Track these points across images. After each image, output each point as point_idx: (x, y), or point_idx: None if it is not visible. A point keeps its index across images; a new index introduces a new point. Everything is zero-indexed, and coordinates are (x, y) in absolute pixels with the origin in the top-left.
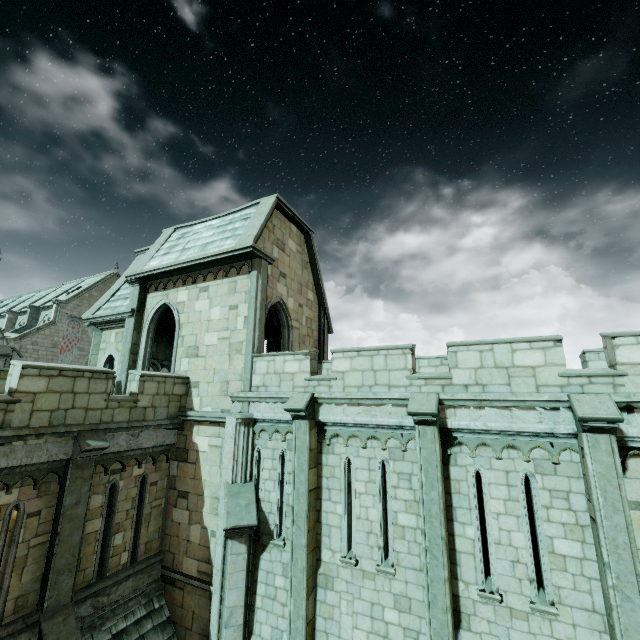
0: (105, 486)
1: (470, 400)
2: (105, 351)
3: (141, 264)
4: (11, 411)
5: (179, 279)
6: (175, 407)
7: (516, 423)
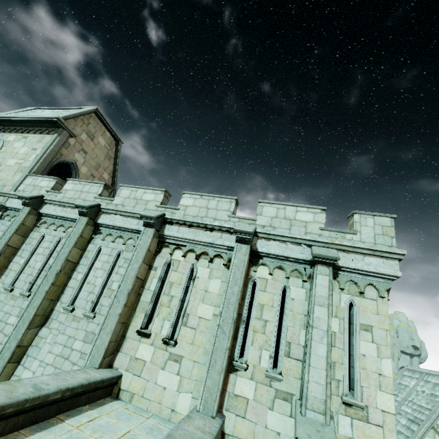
0: None
1: (113, 210)
2: None
3: None
4: None
5: (15, 129)
6: None
7: (127, 224)
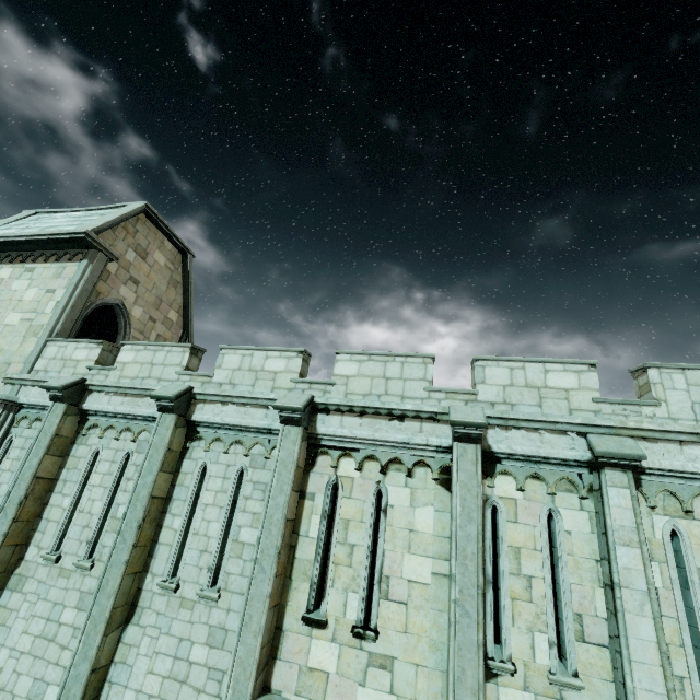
0: None
1: (217, 395)
2: None
3: None
4: None
5: (9, 256)
6: None
7: (246, 419)
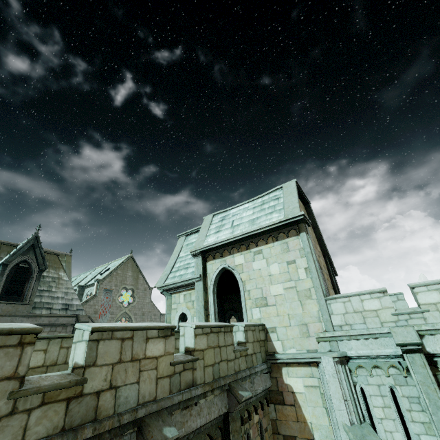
0: (243, 437)
1: None
2: (177, 310)
3: (200, 241)
4: (195, 369)
5: (232, 248)
6: (263, 352)
7: None
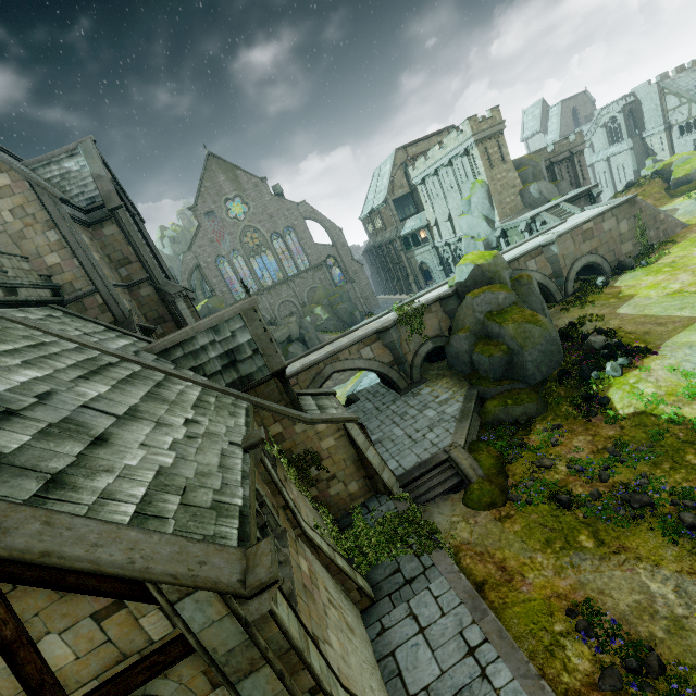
0: None
1: None
2: None
3: None
4: None
5: None
6: None
7: None
